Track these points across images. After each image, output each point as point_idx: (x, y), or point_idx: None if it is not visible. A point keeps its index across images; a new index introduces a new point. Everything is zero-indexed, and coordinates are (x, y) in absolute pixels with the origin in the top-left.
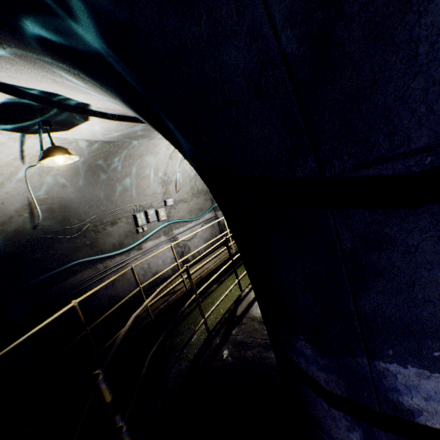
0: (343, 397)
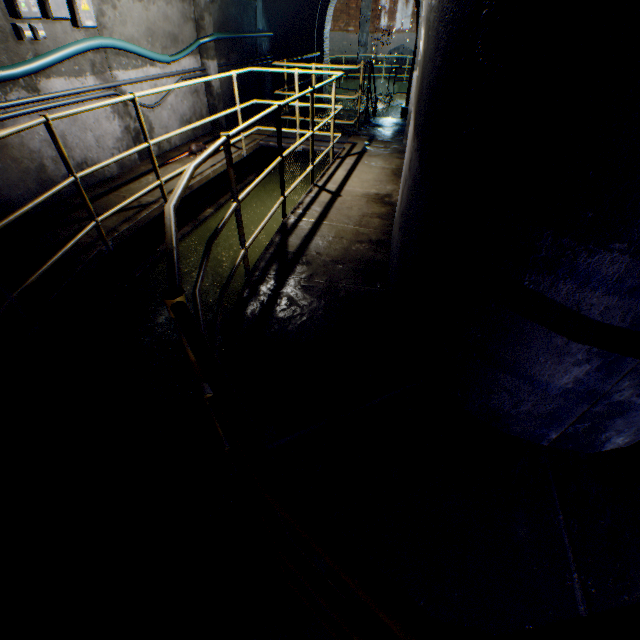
0: (617, 327)
